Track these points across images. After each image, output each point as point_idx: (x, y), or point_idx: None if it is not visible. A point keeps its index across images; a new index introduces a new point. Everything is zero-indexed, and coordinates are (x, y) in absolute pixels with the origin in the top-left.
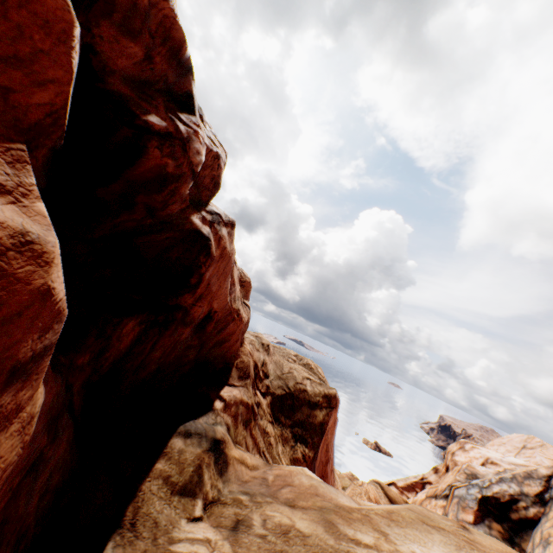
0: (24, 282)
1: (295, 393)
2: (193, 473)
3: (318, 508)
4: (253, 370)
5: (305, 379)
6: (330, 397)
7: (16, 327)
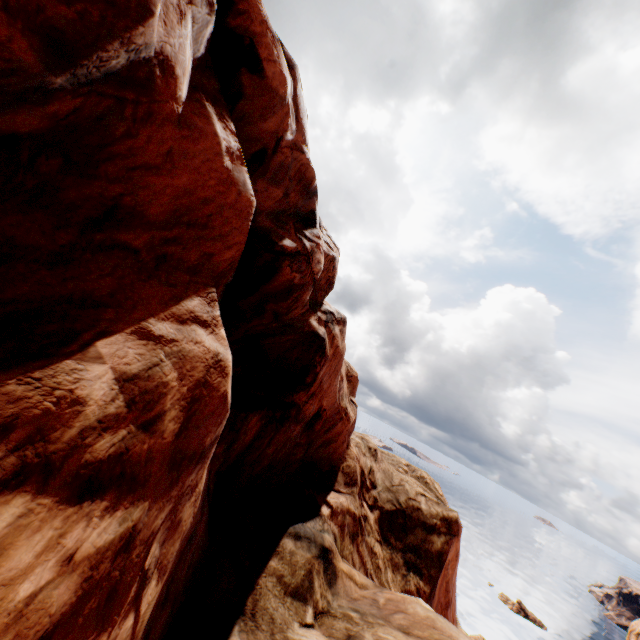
0: (216, 390)
1: (407, 510)
2: (304, 577)
3: (435, 639)
4: (359, 477)
5: (419, 495)
6: (450, 521)
7: (210, 422)
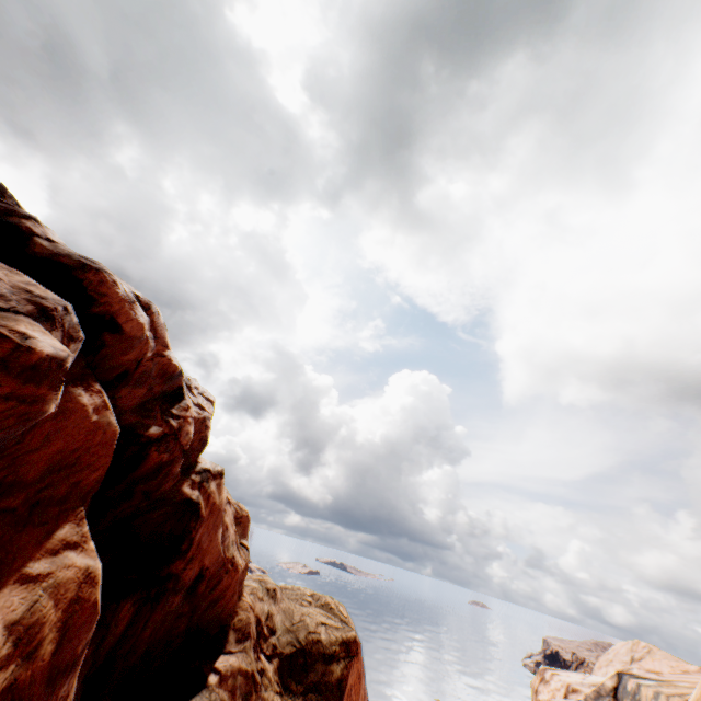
0: (88, 601)
1: (308, 647)
2: None
3: None
4: (255, 627)
5: (319, 625)
6: (349, 643)
7: (83, 631)
